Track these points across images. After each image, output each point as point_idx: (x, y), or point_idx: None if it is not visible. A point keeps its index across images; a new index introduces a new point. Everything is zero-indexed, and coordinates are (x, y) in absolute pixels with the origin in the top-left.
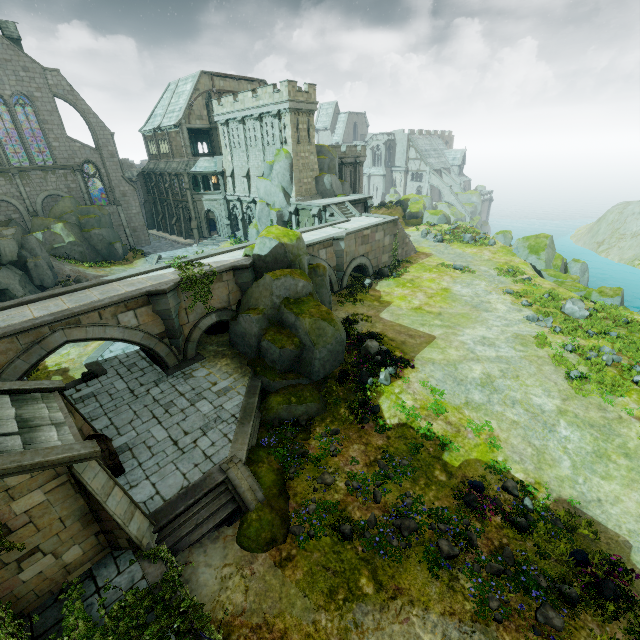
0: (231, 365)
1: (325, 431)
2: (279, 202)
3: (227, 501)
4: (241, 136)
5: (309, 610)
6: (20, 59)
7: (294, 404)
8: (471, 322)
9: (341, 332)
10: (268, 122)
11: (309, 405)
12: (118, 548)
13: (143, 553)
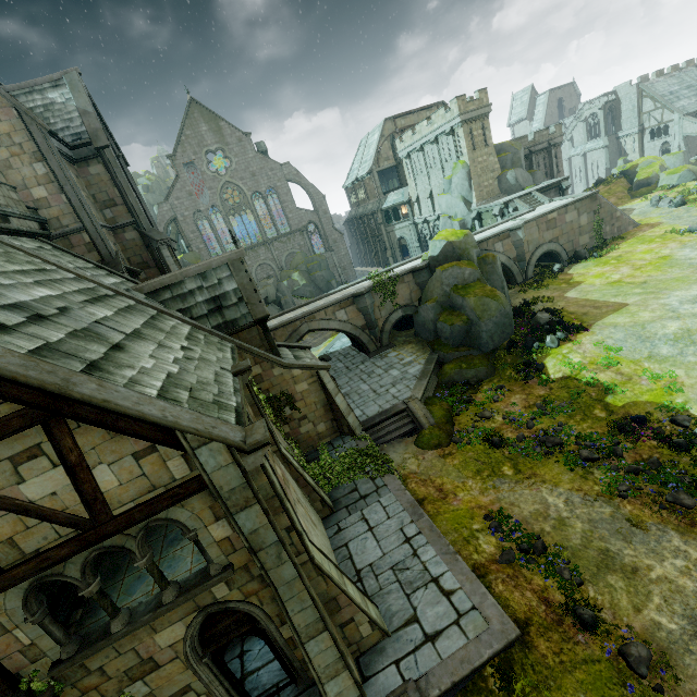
0: (415, 348)
1: (491, 387)
2: (460, 212)
3: (408, 422)
4: (421, 162)
5: (460, 477)
6: (268, 164)
7: (464, 369)
8: (687, 284)
9: (505, 306)
10: (443, 141)
11: (478, 370)
12: (343, 433)
13: (356, 437)
